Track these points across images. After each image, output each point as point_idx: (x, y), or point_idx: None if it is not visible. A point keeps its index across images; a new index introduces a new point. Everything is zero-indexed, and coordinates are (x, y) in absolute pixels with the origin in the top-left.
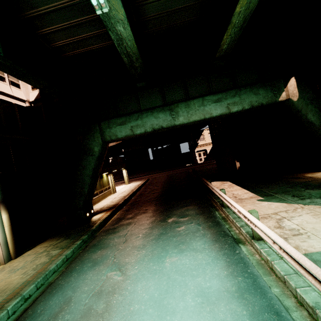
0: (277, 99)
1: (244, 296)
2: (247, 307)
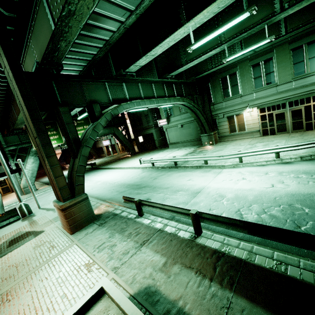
0: None
1: None
2: None
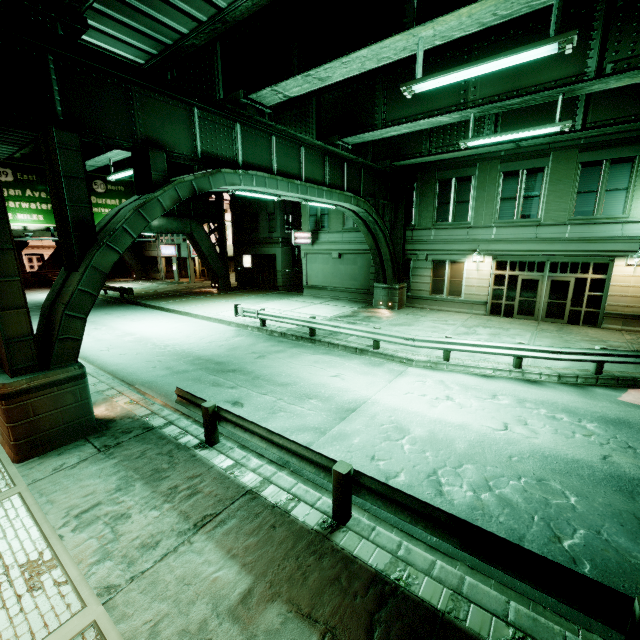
0: None
1: None
2: None
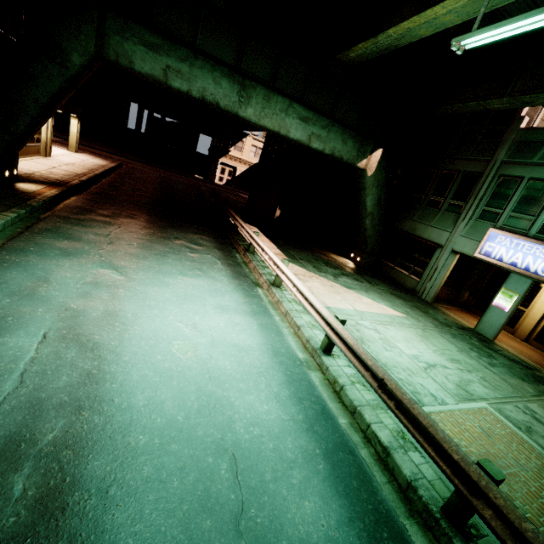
0: (356, 163)
1: (256, 315)
2: (257, 321)
